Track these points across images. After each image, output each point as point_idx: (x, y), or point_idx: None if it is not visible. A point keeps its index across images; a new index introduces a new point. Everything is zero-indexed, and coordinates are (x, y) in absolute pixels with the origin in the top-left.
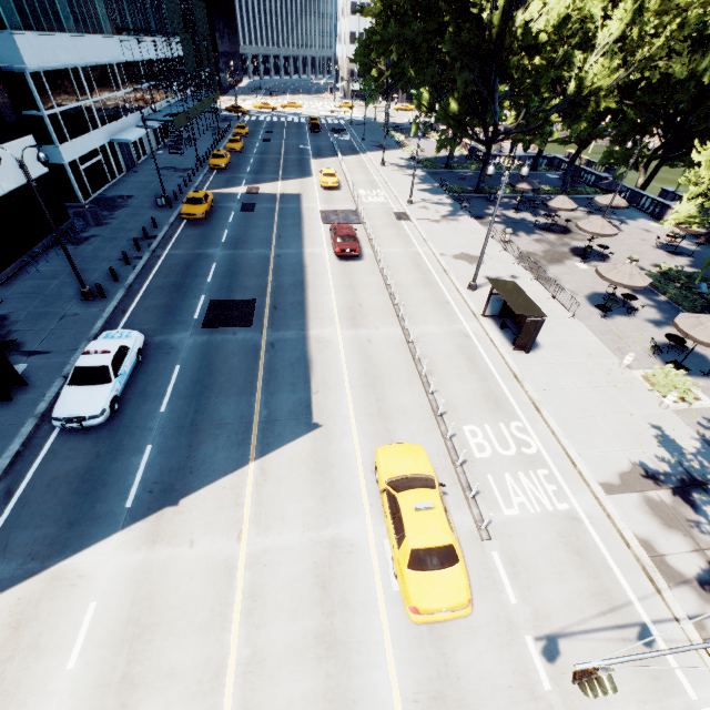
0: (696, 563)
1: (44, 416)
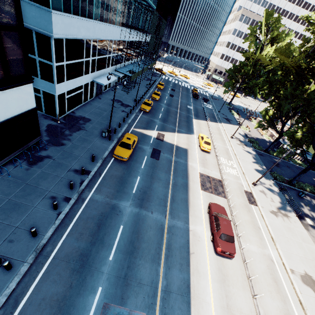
0: None
1: None
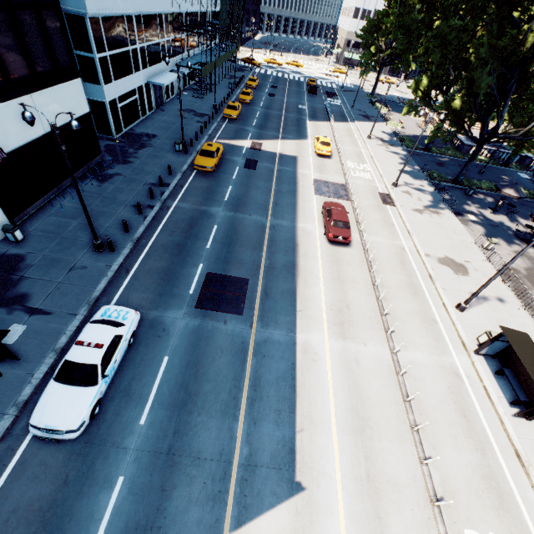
0: None
1: (27, 404)
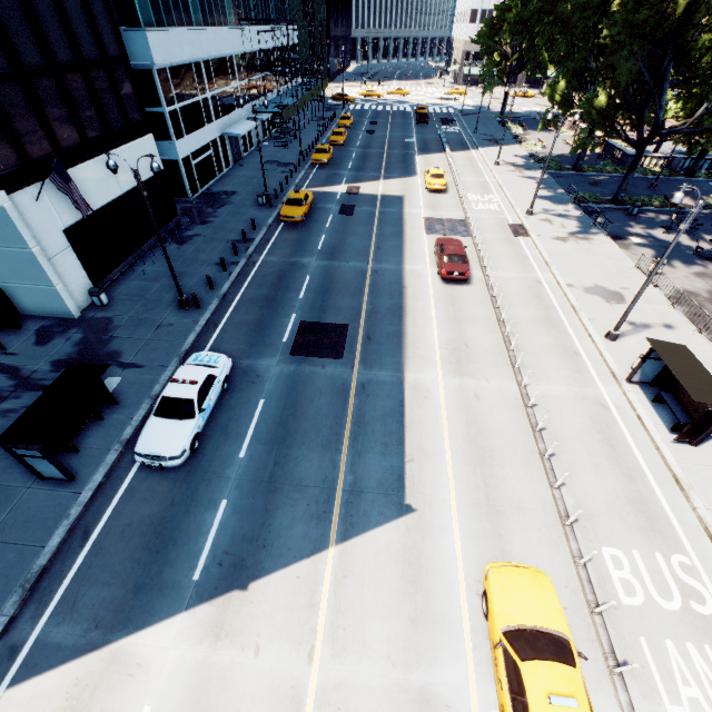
0: None
1: (129, 443)
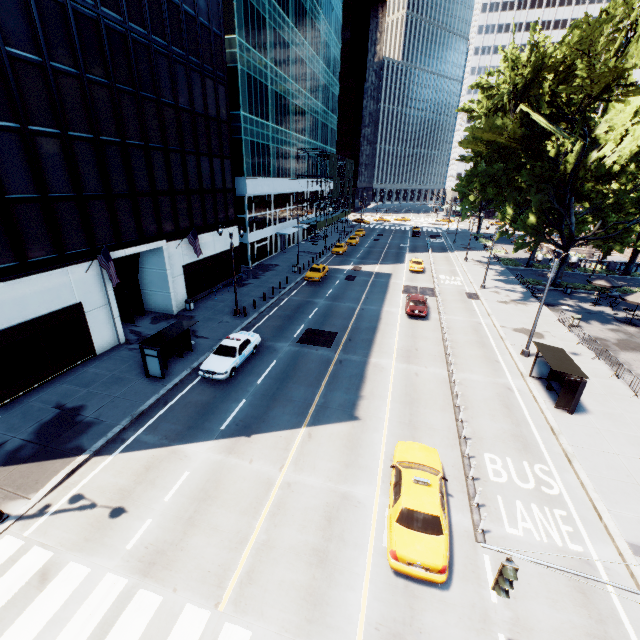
0: None
1: (195, 370)
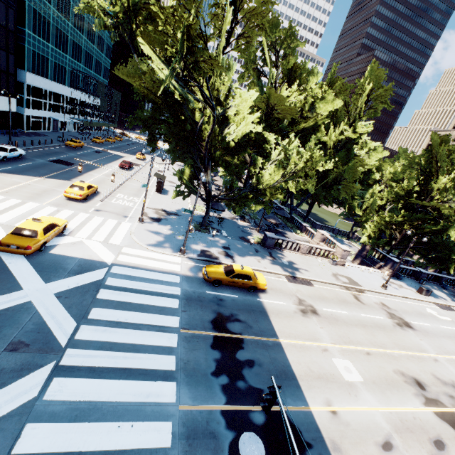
0: (155, 217)
1: None
